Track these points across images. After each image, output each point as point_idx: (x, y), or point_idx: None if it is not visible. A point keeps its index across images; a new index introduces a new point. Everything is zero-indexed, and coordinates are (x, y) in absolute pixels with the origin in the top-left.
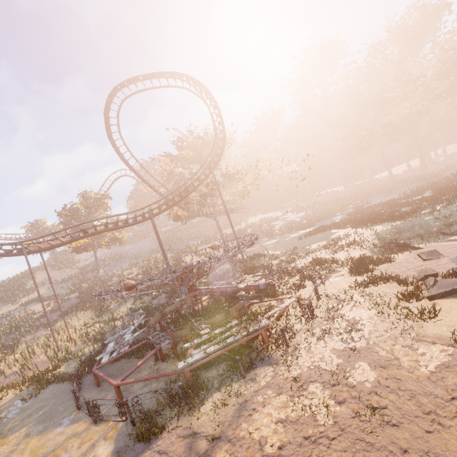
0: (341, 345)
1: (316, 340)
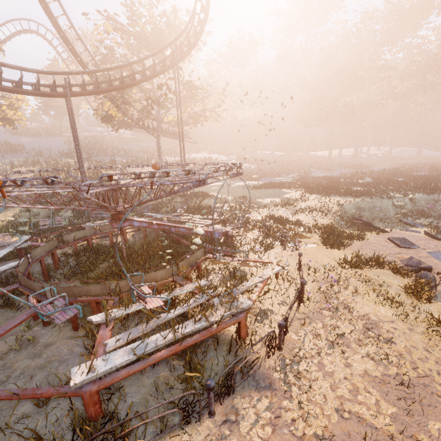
0: (374, 367)
1: (327, 348)
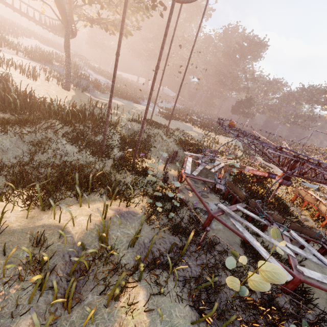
0: None
1: None
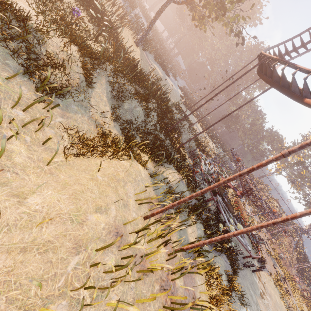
0: None
1: None
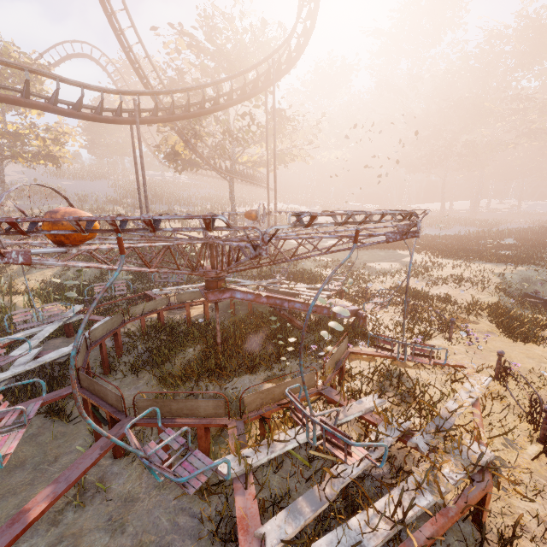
0: None
1: None
